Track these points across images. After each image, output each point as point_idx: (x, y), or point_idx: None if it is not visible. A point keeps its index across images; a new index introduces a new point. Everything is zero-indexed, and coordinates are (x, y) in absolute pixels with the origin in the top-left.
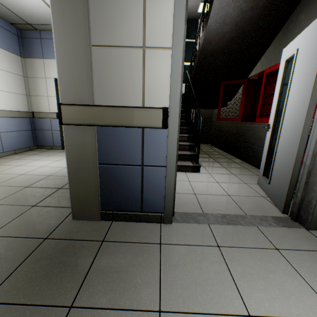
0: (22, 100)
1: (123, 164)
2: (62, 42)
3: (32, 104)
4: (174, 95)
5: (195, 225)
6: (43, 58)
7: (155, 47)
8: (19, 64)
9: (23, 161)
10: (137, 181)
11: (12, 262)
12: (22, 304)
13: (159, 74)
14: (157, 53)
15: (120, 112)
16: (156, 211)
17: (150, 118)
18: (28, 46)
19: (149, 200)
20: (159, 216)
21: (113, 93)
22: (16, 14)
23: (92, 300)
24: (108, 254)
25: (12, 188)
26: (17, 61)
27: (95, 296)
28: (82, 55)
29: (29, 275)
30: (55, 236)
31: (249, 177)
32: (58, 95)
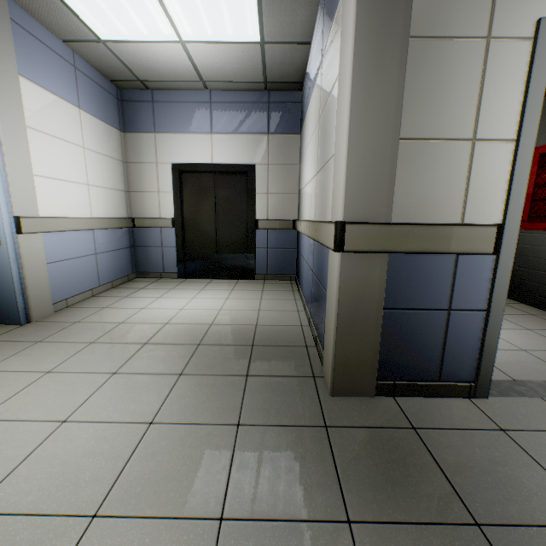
0: (120, 200)
1: (419, 308)
2: (359, 136)
3: (132, 205)
4: (514, 207)
5: (523, 400)
6: (155, 132)
7: (489, 140)
8: (118, 143)
9: (141, 301)
10: (437, 333)
11: (320, 464)
12: (405, 522)
13: (491, 176)
14: (491, 148)
15: (432, 233)
16: (461, 379)
17: (476, 240)
18: (131, 114)
19: (453, 362)
20: (467, 386)
21: (419, 204)
22: (128, 68)
23: (497, 515)
24: (443, 447)
25: (179, 348)
26: (116, 138)
27: (494, 509)
28: (386, 153)
29: (367, 482)
30: (335, 422)
31: (524, 318)
32: (176, 190)
